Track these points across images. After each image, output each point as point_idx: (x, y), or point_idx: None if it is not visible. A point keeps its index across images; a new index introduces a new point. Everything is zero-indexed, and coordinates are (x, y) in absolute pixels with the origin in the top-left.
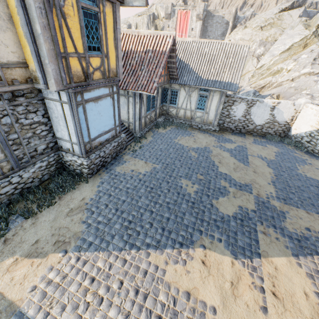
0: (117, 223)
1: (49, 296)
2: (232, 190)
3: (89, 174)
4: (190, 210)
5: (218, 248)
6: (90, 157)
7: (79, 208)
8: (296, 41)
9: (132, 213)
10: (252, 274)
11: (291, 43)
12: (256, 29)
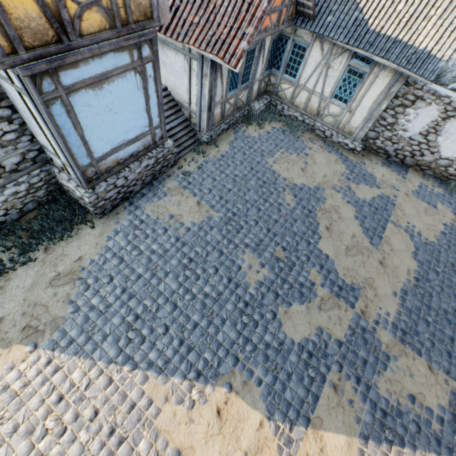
0: (117, 314)
1: (2, 407)
2: (322, 292)
3: (97, 214)
4: (236, 317)
5: (250, 396)
6: (96, 190)
7: (69, 275)
8: None
9: (145, 301)
10: (281, 449)
11: None
12: None
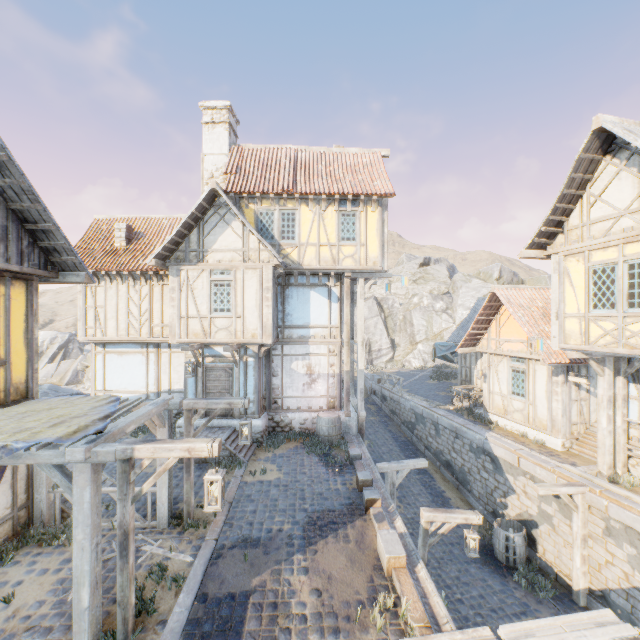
0: None
1: None
2: None
3: None
4: None
5: None
6: None
7: None
8: (486, 293)
9: None
10: None
11: (480, 295)
12: (409, 283)
